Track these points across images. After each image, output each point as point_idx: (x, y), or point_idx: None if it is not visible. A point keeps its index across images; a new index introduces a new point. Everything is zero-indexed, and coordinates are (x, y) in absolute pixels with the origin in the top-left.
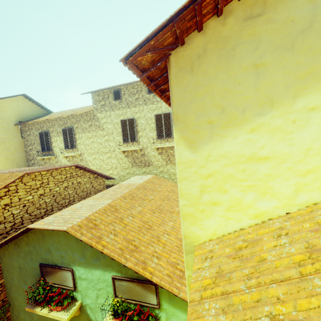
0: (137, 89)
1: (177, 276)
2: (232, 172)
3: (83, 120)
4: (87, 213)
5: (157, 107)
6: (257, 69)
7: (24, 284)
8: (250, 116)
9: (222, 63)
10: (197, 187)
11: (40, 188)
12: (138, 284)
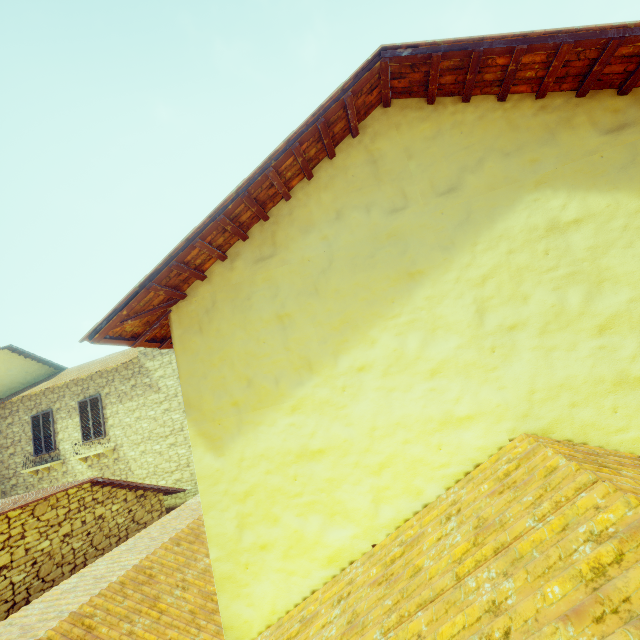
0: None
1: None
2: (280, 483)
3: (119, 377)
4: (80, 600)
5: None
6: (281, 322)
7: None
8: (286, 387)
9: (238, 318)
10: (232, 519)
11: (3, 552)
12: None
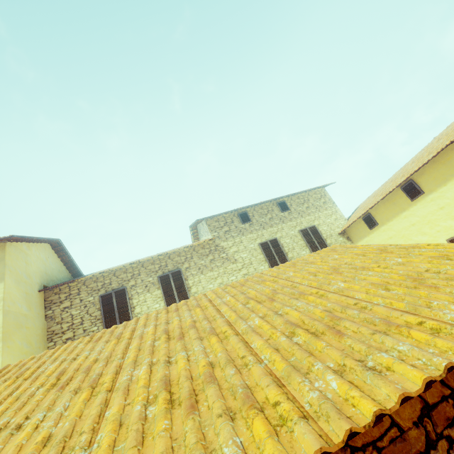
0: (267, 209)
1: None
2: None
3: (197, 255)
4: None
5: (298, 223)
6: None
7: None
8: None
9: None
10: None
11: None
12: None
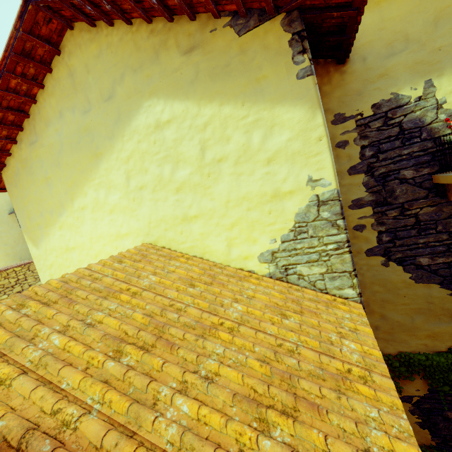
0: None
1: None
2: (62, 261)
3: None
4: None
5: None
6: (48, 181)
7: None
8: (56, 217)
9: (30, 179)
10: (48, 276)
11: (17, 286)
12: None
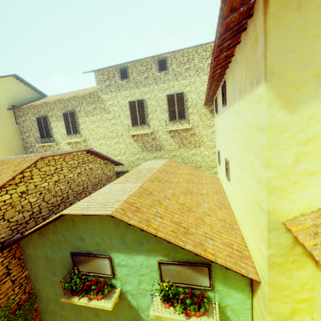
0: (146, 67)
1: (237, 256)
2: None
3: (85, 102)
4: (123, 196)
5: (169, 87)
6: None
7: (52, 274)
8: None
9: None
10: (291, 155)
11: (55, 175)
12: (188, 267)
